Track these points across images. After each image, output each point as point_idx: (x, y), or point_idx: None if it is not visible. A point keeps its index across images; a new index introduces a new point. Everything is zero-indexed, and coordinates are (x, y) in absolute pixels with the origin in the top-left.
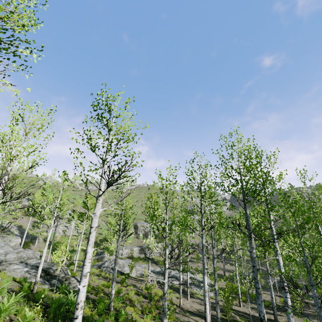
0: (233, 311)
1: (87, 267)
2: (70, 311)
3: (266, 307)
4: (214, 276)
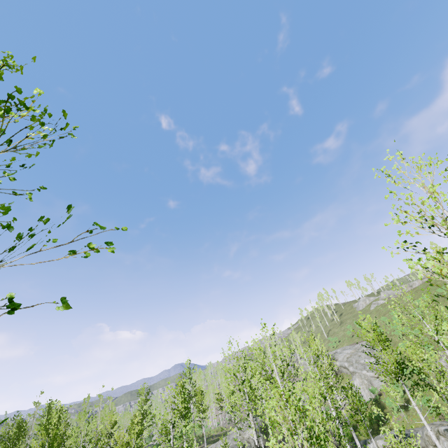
0: None
1: None
2: None
3: None
4: None
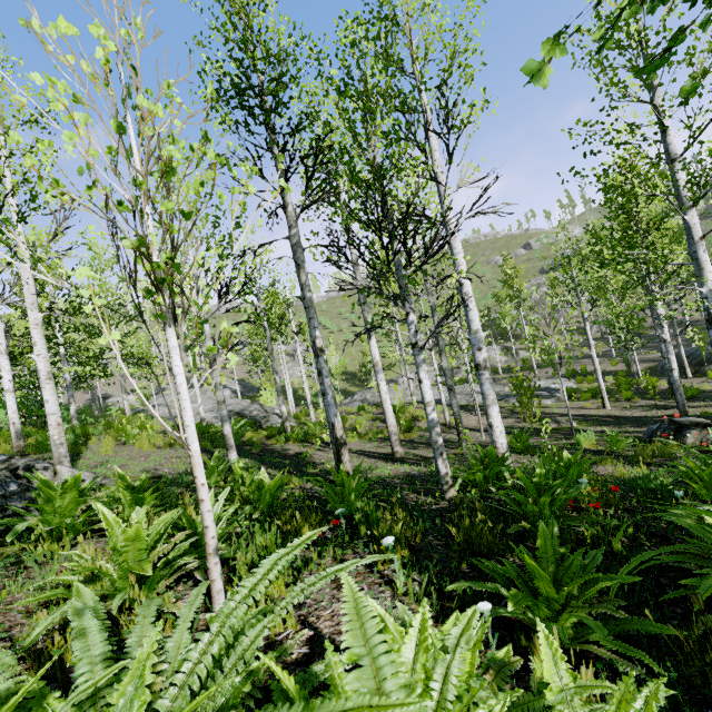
0: (577, 417)
1: (33, 334)
2: (215, 434)
3: (690, 399)
4: (438, 347)
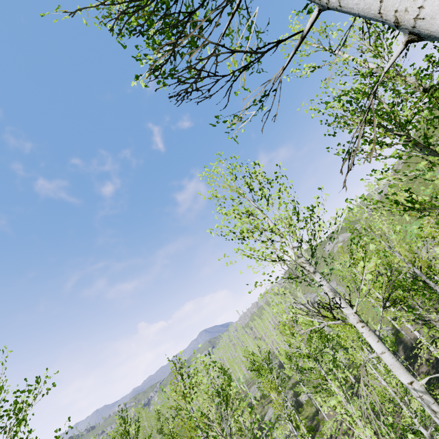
0: None
1: None
2: None
3: None
4: None
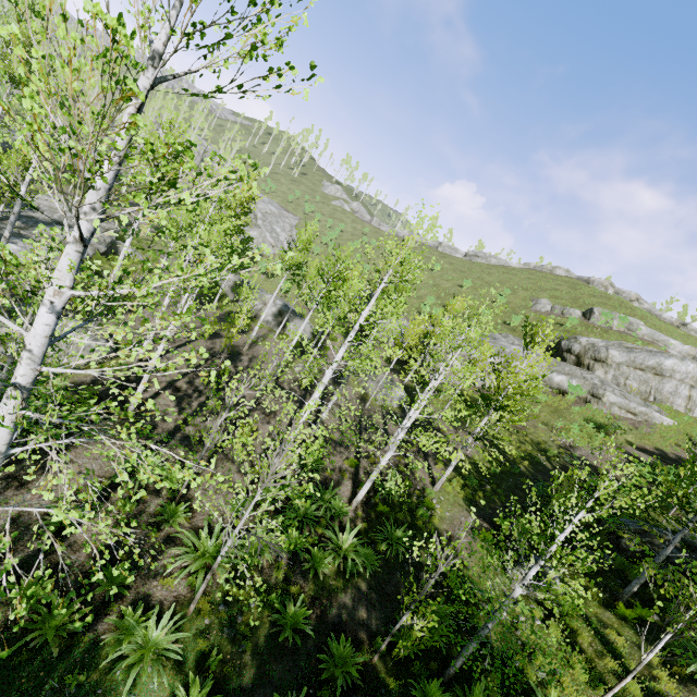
0: None
1: None
2: None
3: None
4: None
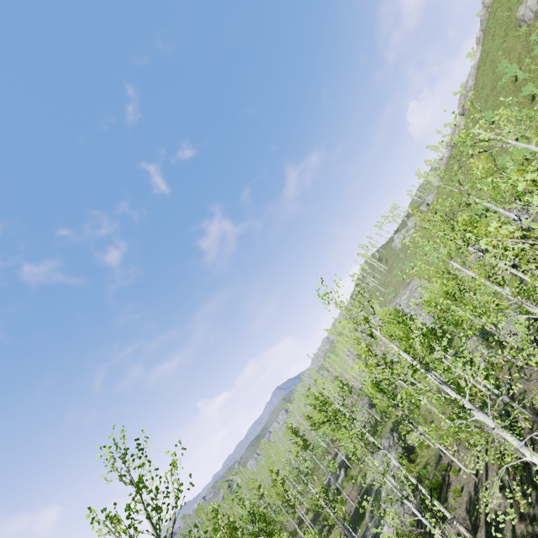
0: None
1: None
2: None
3: None
4: None
